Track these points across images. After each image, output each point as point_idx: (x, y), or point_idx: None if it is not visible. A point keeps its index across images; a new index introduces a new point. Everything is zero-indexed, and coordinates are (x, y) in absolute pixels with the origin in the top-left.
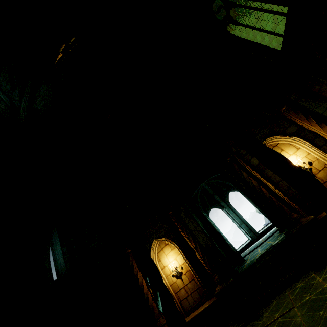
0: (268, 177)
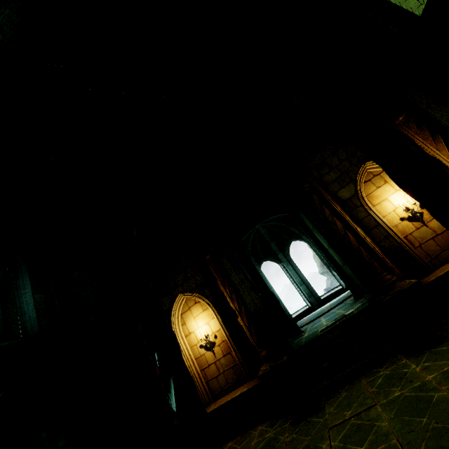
0: (359, 219)
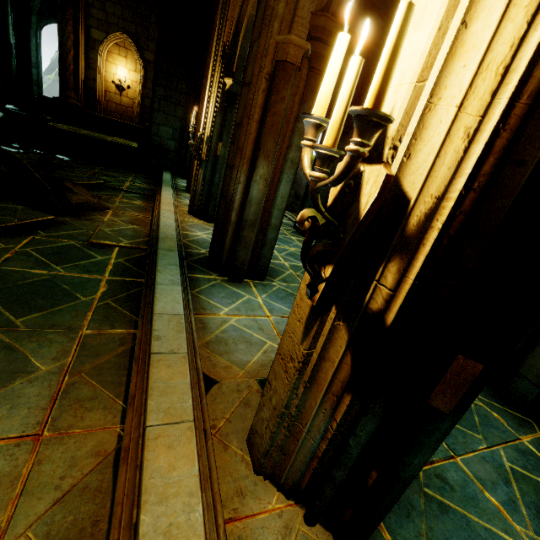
0: (90, 57)
